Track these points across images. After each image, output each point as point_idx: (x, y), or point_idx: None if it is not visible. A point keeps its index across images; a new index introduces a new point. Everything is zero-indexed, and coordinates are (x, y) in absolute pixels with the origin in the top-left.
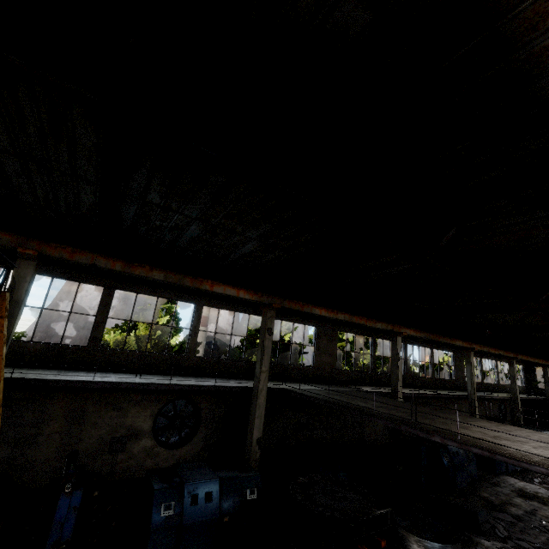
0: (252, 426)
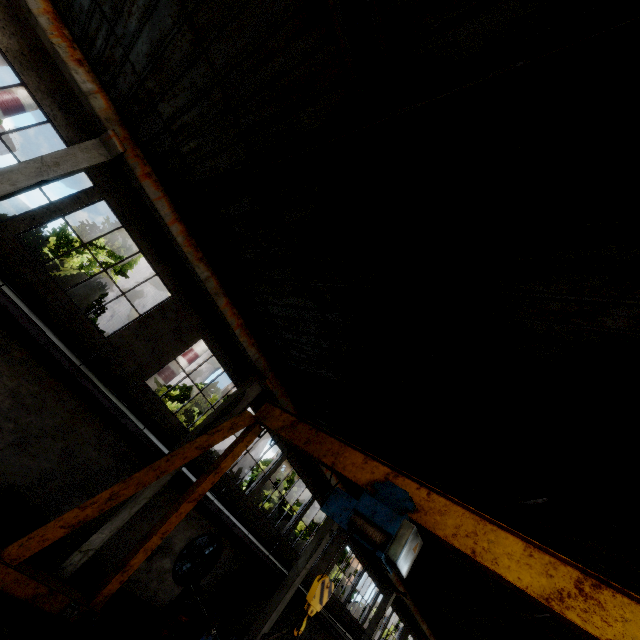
0: (267, 617)
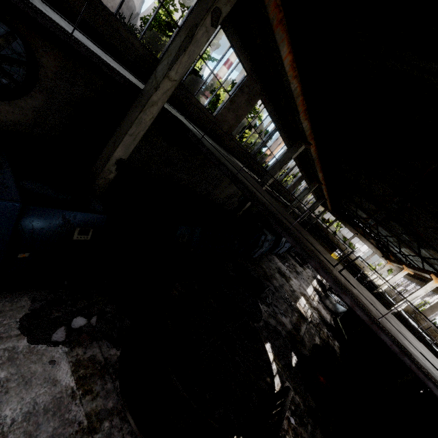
0: (118, 141)
